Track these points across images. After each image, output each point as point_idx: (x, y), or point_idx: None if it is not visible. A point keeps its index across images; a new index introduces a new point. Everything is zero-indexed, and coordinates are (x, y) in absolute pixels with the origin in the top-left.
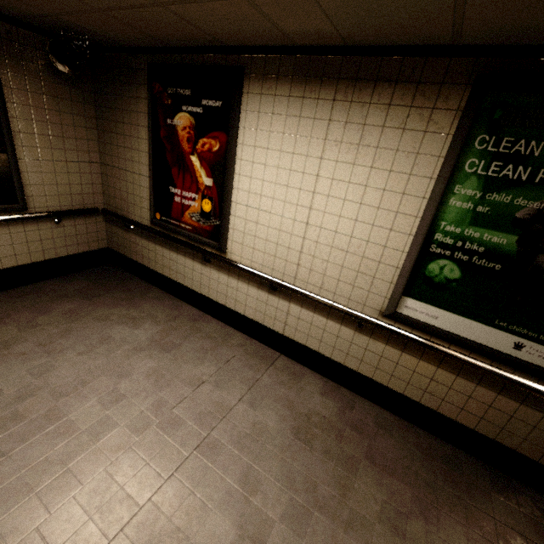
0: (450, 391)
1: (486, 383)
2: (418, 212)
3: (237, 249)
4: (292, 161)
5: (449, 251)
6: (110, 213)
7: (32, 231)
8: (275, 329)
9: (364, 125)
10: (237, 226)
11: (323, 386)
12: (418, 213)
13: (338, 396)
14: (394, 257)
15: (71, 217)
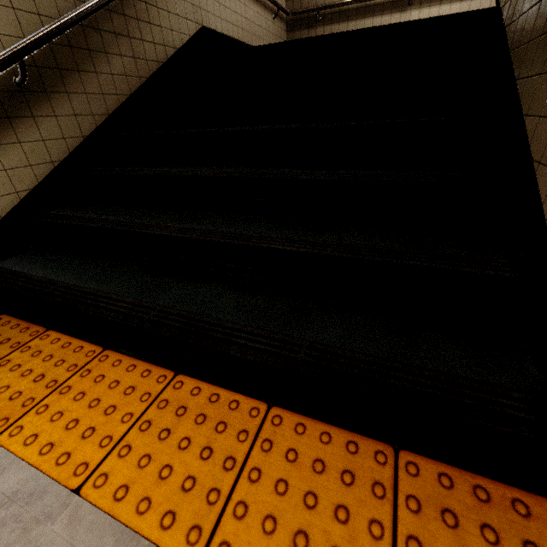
0: None
1: None
2: None
3: None
4: None
5: None
6: (303, 9)
7: (266, 20)
8: None
9: None
10: None
11: None
12: None
13: None
14: None
15: (276, 17)
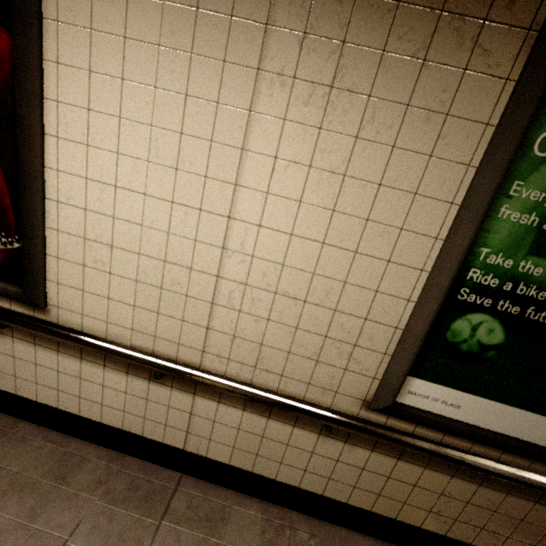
0: (468, 507)
1: (521, 491)
2: (440, 228)
3: (72, 299)
4: (185, 112)
5: (490, 298)
6: None
7: None
8: (169, 442)
9: (343, 42)
10: (66, 252)
11: (264, 525)
12: (440, 231)
13: (292, 539)
14: (393, 310)
15: None
